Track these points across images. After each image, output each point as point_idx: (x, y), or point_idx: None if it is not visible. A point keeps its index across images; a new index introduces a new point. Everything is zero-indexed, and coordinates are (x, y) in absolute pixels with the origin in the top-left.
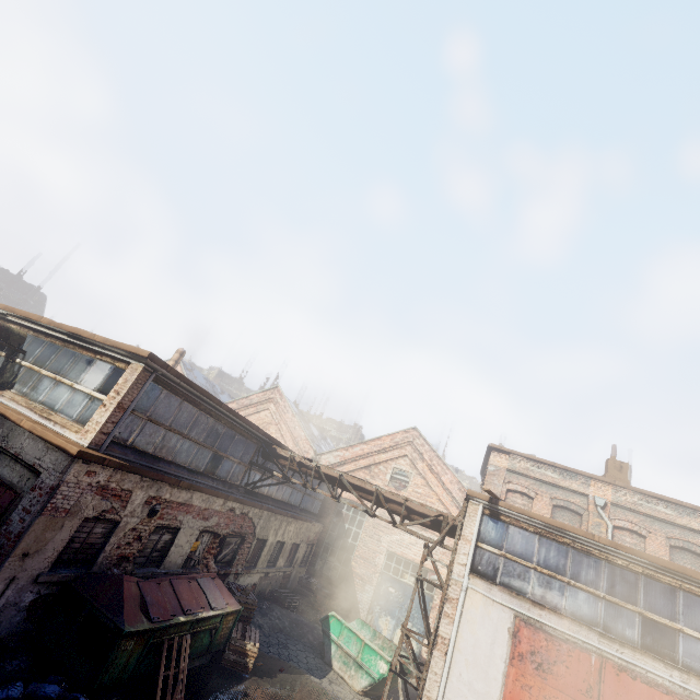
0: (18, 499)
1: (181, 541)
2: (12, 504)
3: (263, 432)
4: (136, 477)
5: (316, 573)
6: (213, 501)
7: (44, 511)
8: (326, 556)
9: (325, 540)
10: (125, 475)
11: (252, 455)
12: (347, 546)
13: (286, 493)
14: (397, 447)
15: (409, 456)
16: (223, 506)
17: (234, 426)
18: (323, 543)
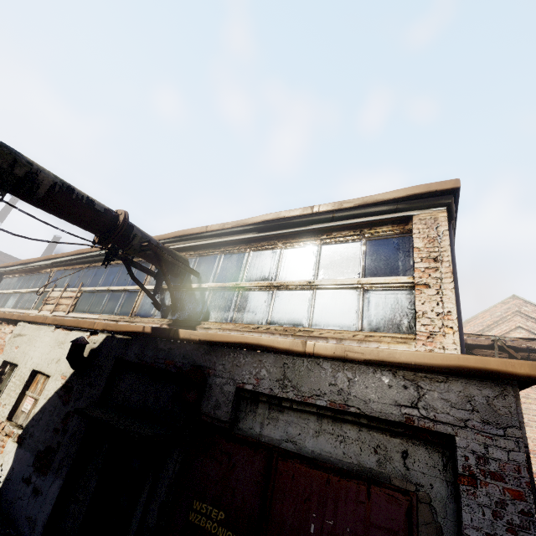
0: (418, 507)
1: None
2: (415, 523)
3: None
4: None
5: None
6: None
7: None
8: None
9: None
10: None
11: None
12: None
13: None
14: (502, 321)
15: (523, 327)
16: None
17: None
18: None
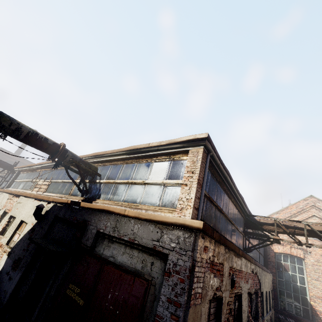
0: (150, 287)
1: (243, 307)
2: (147, 294)
3: (247, 207)
4: (222, 249)
5: (283, 313)
6: (247, 265)
7: (190, 301)
8: (284, 298)
9: (277, 286)
10: (218, 248)
11: (242, 226)
12: (298, 288)
13: (254, 254)
14: (303, 211)
15: (317, 216)
16: (250, 269)
17: (235, 203)
18: (276, 287)
